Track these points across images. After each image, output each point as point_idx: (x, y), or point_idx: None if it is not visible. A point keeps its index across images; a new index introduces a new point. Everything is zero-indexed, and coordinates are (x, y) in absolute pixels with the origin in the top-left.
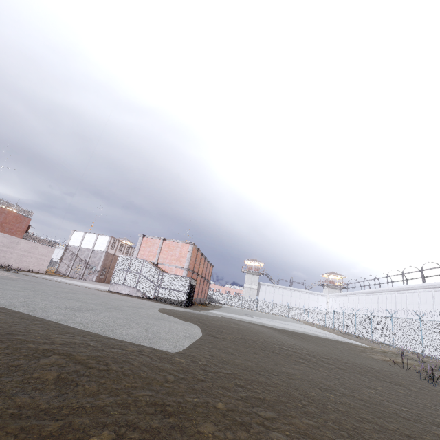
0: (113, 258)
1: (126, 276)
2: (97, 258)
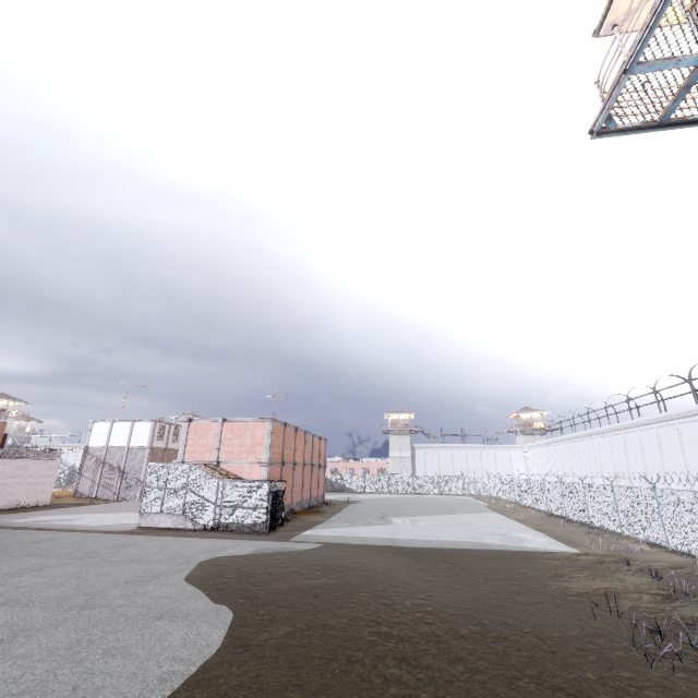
0: (164, 455)
1: (165, 498)
2: (137, 461)
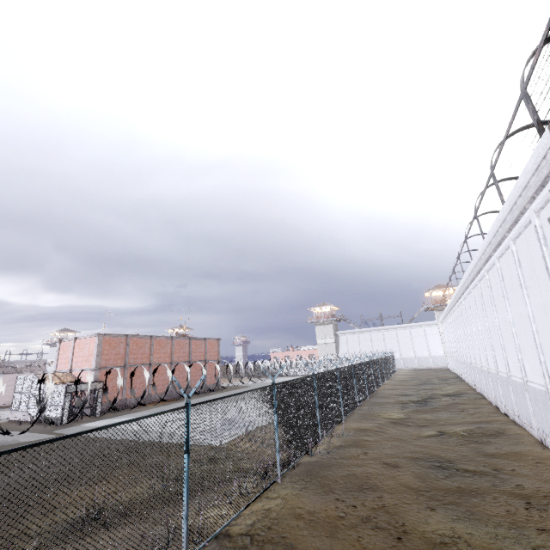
0: None
1: (21, 399)
2: None
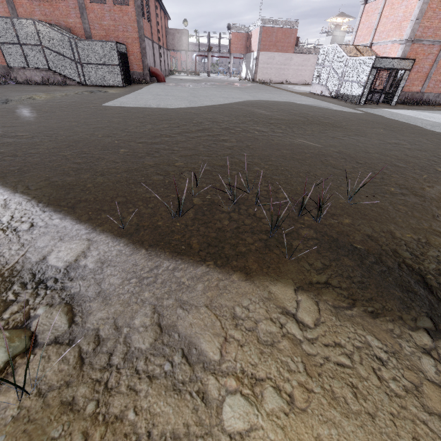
0: None
1: (321, 73)
2: None
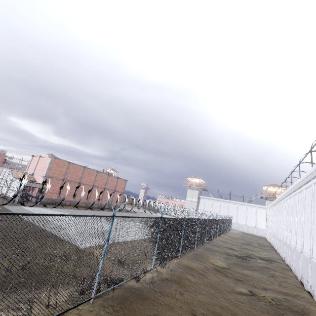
0: None
1: (1, 182)
2: None
